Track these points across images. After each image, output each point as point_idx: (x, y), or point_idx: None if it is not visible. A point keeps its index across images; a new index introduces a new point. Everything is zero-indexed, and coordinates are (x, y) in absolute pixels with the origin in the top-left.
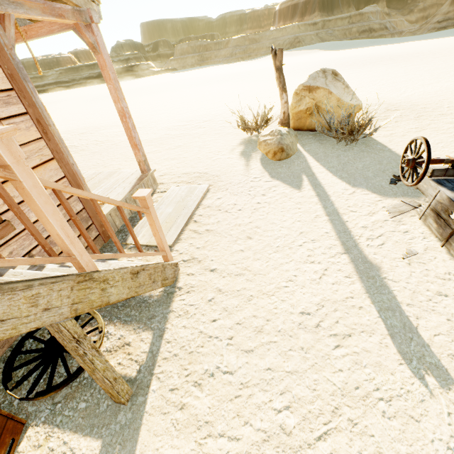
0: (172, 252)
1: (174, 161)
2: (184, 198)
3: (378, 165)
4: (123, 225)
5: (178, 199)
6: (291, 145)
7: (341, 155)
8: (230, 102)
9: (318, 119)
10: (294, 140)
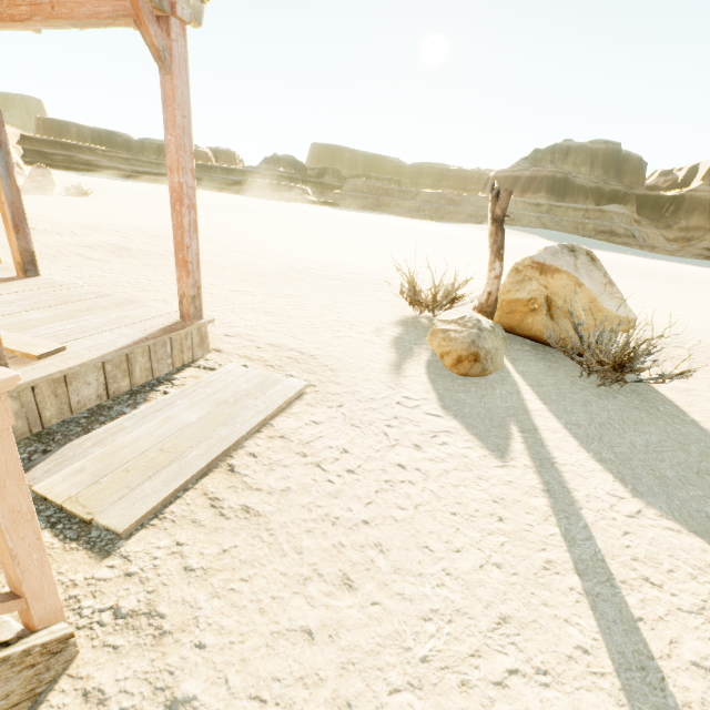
0: (107, 560)
1: (267, 316)
2: (241, 397)
3: (681, 453)
4: (66, 420)
5: (226, 396)
6: (493, 352)
7: (592, 403)
8: (399, 260)
9: (547, 322)
10: (499, 346)
